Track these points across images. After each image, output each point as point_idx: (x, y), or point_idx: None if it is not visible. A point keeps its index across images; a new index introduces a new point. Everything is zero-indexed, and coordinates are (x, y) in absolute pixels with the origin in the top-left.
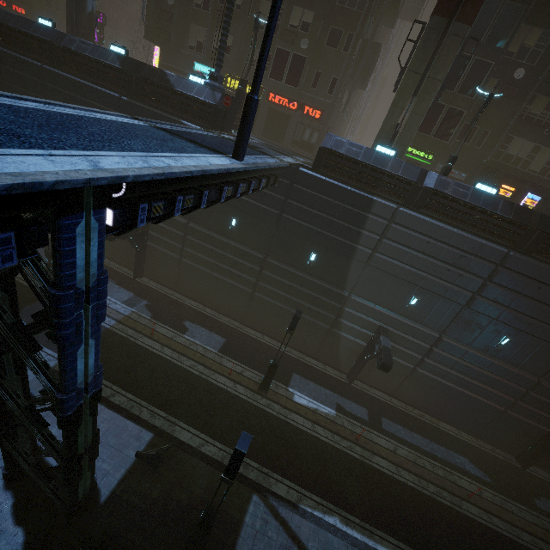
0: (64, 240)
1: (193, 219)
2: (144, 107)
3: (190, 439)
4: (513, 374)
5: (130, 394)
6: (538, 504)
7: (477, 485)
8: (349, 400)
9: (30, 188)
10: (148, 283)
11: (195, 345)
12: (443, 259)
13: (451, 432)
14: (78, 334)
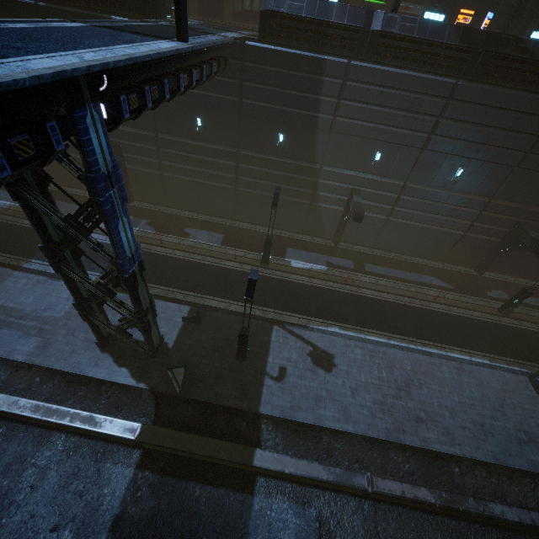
0: (82, 130)
1: (160, 129)
2: (67, 10)
3: (218, 304)
4: (468, 200)
5: (162, 287)
6: (488, 294)
7: (441, 292)
8: (336, 258)
9: (62, 76)
10: (140, 205)
11: (200, 244)
12: (398, 106)
13: (422, 263)
14: (115, 212)
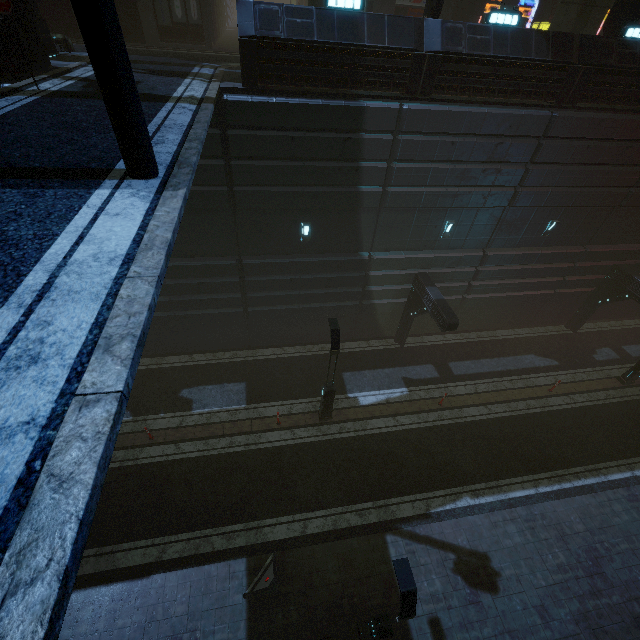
0: None
1: None
2: None
3: (288, 531)
4: (561, 255)
5: (183, 535)
6: (596, 358)
7: (551, 375)
8: (411, 366)
9: None
10: None
11: (214, 415)
12: (475, 159)
13: (509, 336)
14: None
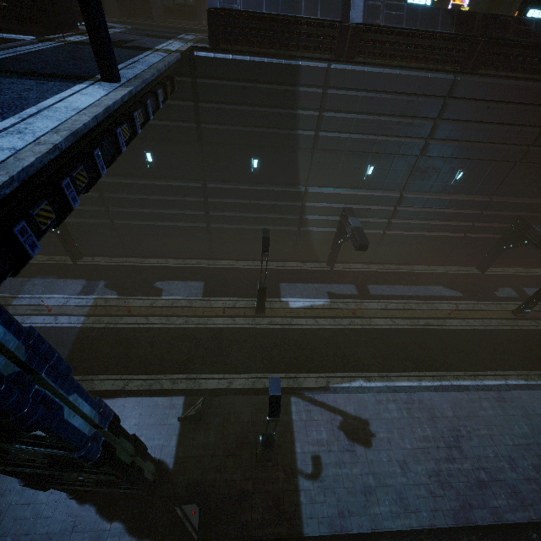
0: None
1: None
2: None
3: (218, 384)
4: (469, 202)
5: (142, 376)
6: (497, 294)
7: (453, 303)
8: (336, 284)
9: None
10: (92, 261)
11: (177, 301)
12: (390, 112)
13: (424, 271)
14: (51, 406)
